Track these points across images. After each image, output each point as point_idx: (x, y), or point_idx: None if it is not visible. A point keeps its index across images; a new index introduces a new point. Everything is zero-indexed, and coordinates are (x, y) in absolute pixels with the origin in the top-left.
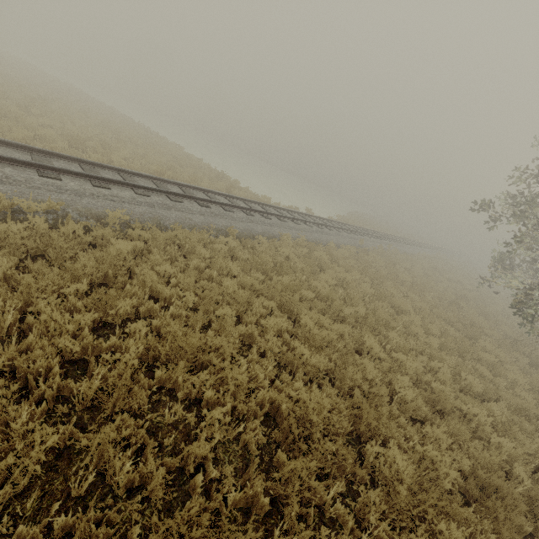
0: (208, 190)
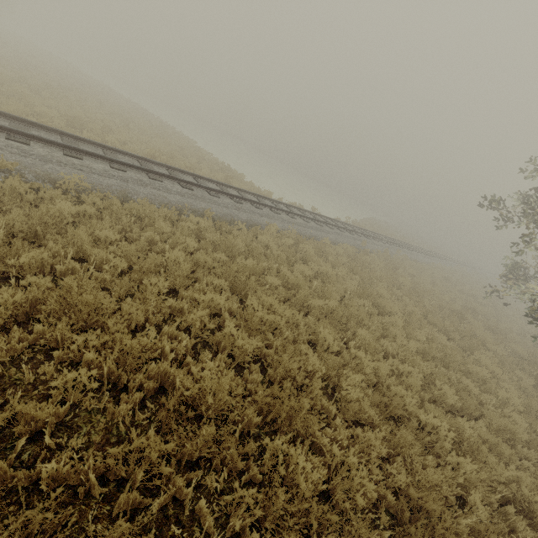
0: (198, 176)
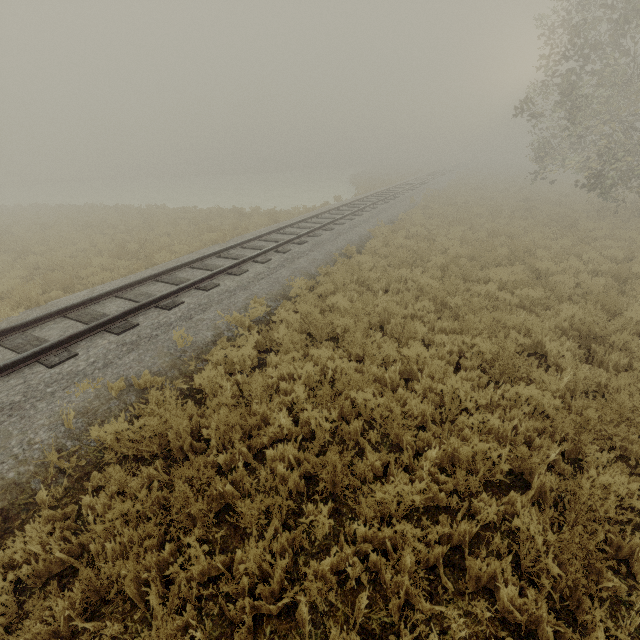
0: (279, 229)
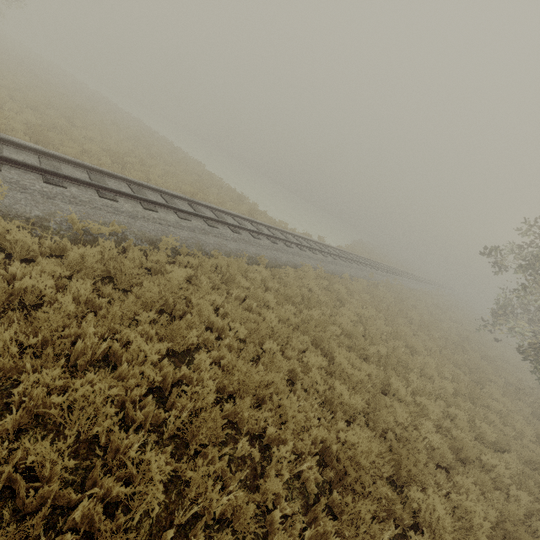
0: (237, 215)
